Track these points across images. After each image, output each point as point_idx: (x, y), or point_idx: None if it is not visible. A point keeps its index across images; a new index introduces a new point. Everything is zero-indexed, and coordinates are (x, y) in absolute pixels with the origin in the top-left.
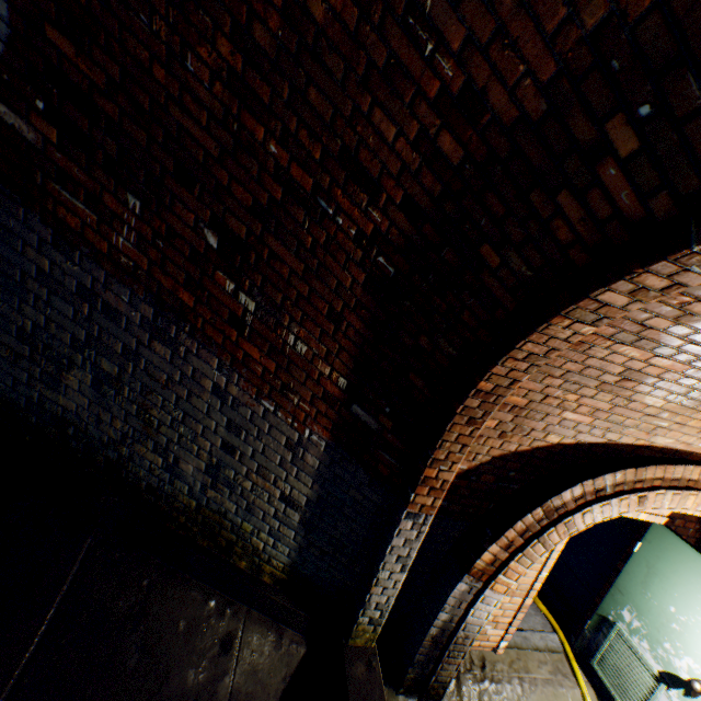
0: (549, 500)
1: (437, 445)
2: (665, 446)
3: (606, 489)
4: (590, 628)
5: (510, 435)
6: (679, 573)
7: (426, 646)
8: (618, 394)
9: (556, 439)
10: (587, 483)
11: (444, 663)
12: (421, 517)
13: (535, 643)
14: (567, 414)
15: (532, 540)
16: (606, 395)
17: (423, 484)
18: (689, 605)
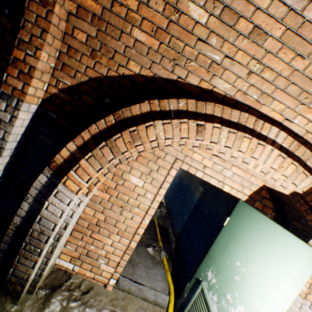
0: (120, 110)
1: (21, 24)
2: (226, 94)
3: (171, 114)
4: (188, 289)
5: (100, 56)
6: (247, 233)
7: (11, 236)
8: (167, 1)
9: (138, 69)
10: (154, 103)
11: (21, 256)
12: (14, 101)
13: (146, 295)
14: (138, 34)
15: (101, 142)
16: (158, 3)
17: (14, 66)
18: (249, 257)
